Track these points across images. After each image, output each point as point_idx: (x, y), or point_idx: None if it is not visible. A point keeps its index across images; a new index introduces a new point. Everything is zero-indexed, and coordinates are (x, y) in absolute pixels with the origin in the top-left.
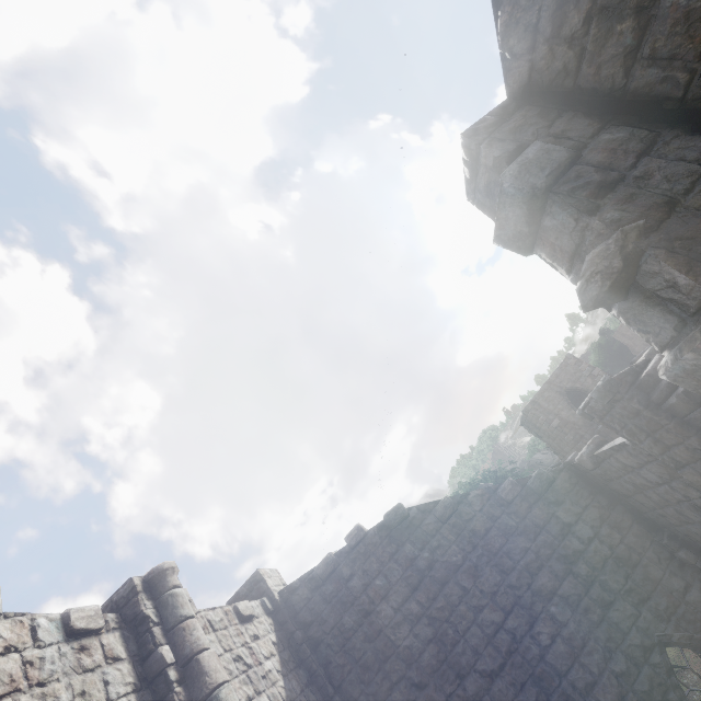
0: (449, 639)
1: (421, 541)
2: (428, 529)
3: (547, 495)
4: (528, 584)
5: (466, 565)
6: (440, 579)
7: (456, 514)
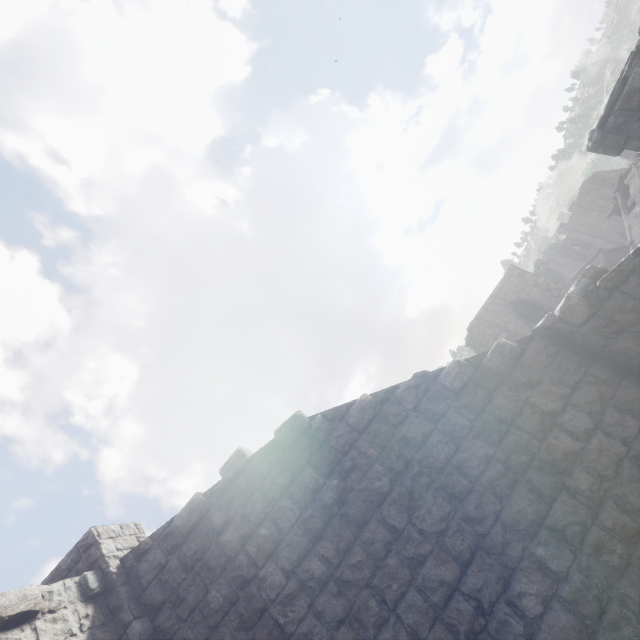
0: (371, 616)
1: (327, 463)
2: (338, 444)
3: (513, 375)
4: (495, 513)
5: (395, 492)
6: (356, 519)
7: (378, 417)
